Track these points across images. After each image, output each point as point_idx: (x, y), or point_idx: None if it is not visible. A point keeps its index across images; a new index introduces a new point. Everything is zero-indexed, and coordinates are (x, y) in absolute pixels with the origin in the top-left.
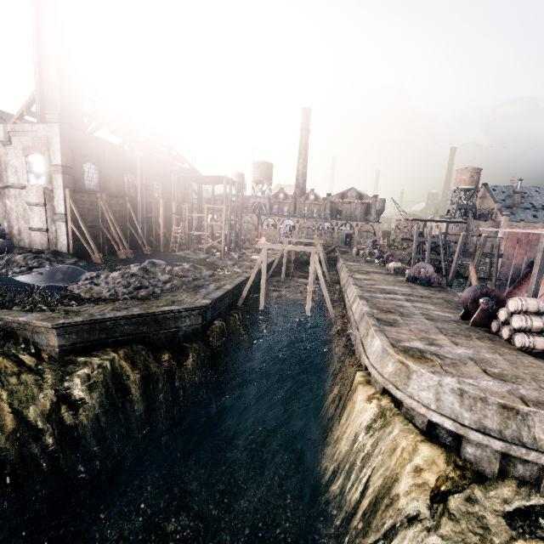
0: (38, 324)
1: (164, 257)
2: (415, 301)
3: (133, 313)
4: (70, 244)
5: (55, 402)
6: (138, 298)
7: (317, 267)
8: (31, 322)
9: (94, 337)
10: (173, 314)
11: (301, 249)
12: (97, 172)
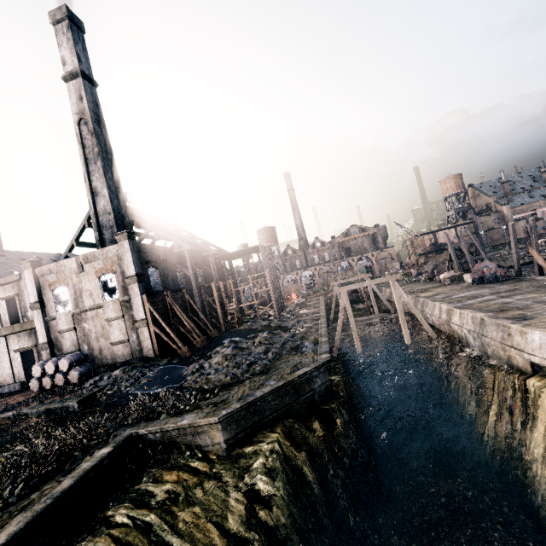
0: (203, 422)
1: (234, 335)
2: (510, 295)
3: (277, 385)
4: (155, 346)
5: (248, 504)
6: (258, 374)
7: (401, 293)
8: (196, 422)
9: (250, 422)
10: (306, 376)
11: (379, 281)
12: (157, 273)
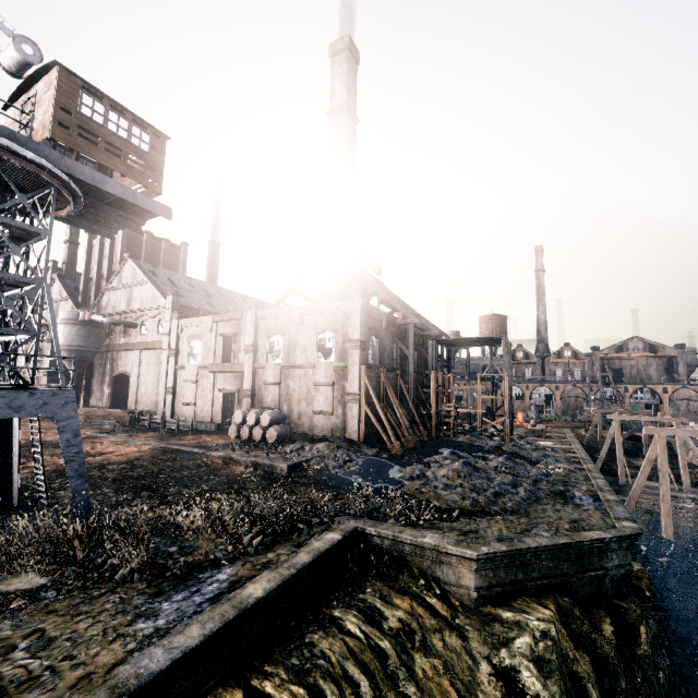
0: (454, 551)
1: (452, 446)
2: None
3: (559, 541)
4: (362, 429)
5: (506, 694)
6: (512, 512)
7: None
8: (444, 547)
9: (511, 577)
10: (599, 544)
11: None
12: (376, 344)
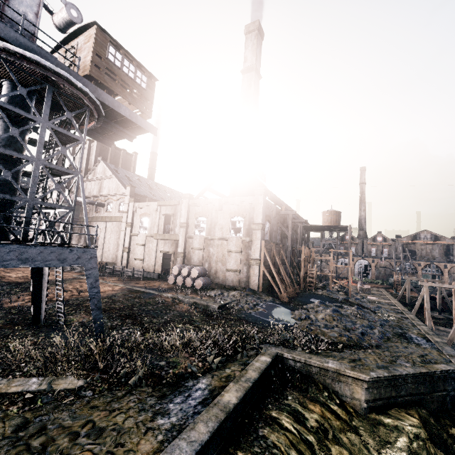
0: (351, 374)
1: (317, 297)
2: None
3: (420, 370)
4: (260, 283)
5: None
6: (376, 347)
7: None
8: (343, 371)
9: (387, 394)
10: (444, 374)
11: None
12: (268, 226)
